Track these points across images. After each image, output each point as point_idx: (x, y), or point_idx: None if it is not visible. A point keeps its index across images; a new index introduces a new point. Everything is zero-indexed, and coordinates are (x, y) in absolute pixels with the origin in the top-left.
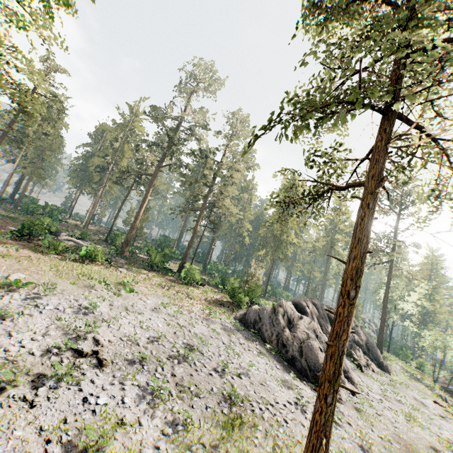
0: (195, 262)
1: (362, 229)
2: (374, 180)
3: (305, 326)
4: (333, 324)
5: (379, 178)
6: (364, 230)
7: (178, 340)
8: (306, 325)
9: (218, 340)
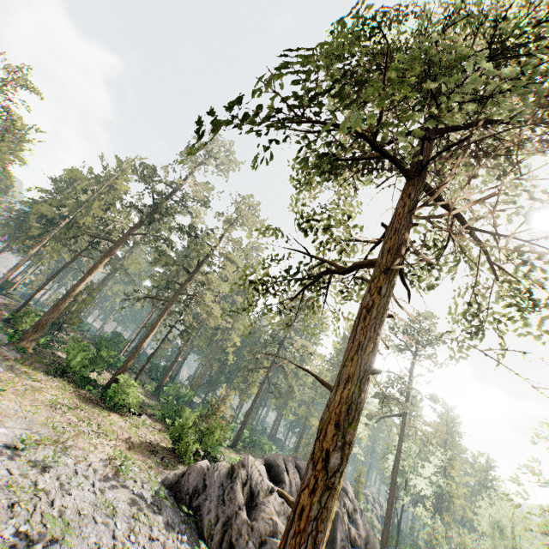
0: (149, 379)
1: (367, 326)
2: (392, 251)
3: (275, 508)
4: (282, 538)
5: (399, 251)
6: (371, 327)
7: (6, 525)
8: (278, 505)
9: (107, 526)
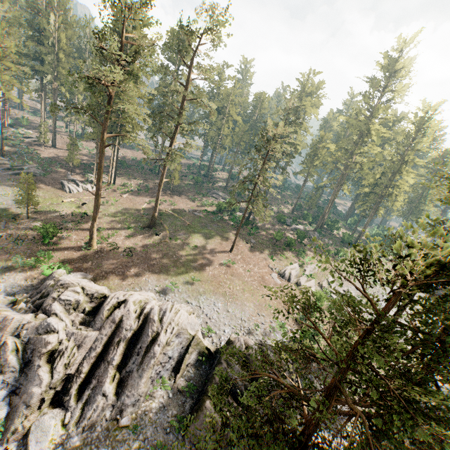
0: None
1: None
2: None
3: None
4: None
5: None
6: None
7: None
8: None
9: None
